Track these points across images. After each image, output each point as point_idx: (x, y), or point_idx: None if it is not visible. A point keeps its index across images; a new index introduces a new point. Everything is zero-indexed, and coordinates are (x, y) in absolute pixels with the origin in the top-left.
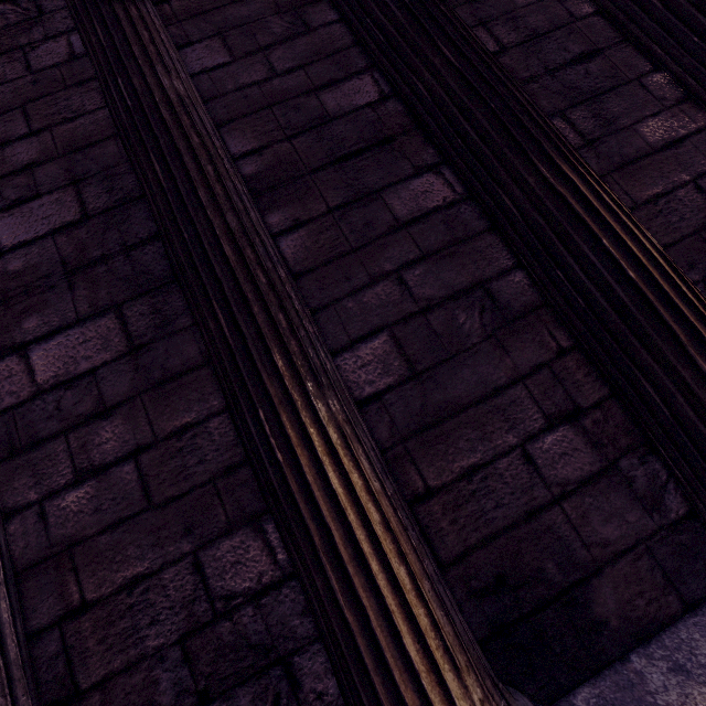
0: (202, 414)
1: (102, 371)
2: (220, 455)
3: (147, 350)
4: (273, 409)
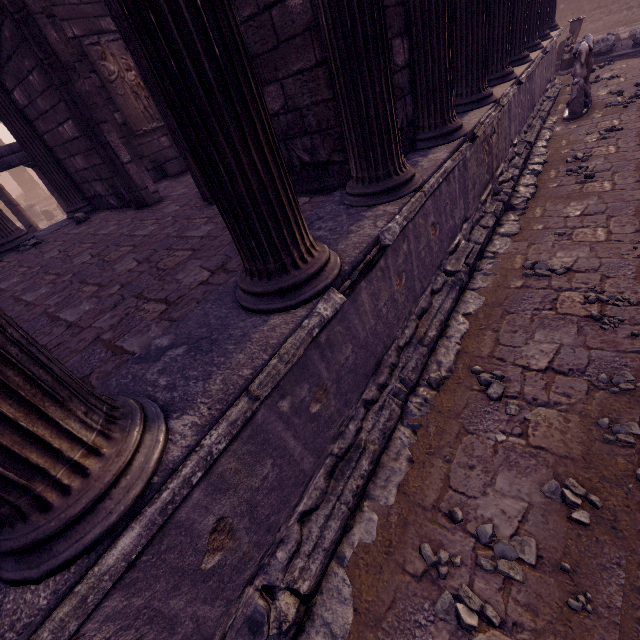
0: None
1: None
2: None
3: None
4: None
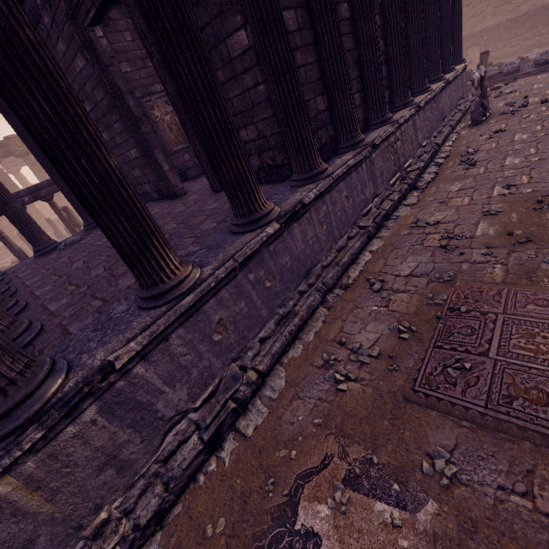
0: (313, 61)
1: (294, 33)
2: (317, 75)
3: (302, 32)
4: (344, 63)
